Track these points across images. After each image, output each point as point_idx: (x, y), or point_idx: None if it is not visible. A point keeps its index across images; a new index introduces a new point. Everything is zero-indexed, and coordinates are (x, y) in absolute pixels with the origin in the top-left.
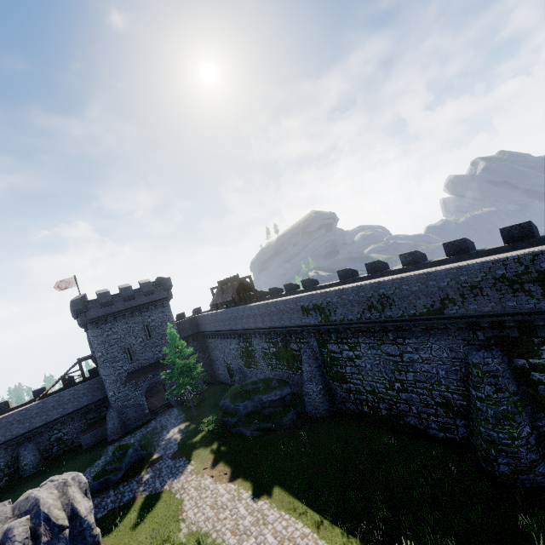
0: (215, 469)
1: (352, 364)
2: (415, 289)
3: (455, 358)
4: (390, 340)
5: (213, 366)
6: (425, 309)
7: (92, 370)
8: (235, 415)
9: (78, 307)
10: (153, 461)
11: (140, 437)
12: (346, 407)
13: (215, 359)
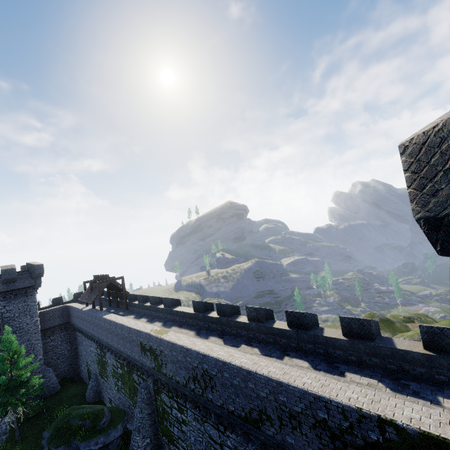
0: None
1: (179, 427)
2: (236, 382)
3: None
4: (213, 421)
5: (78, 360)
6: (243, 412)
7: None
8: None
9: None
10: None
11: None
12: None
13: (79, 354)
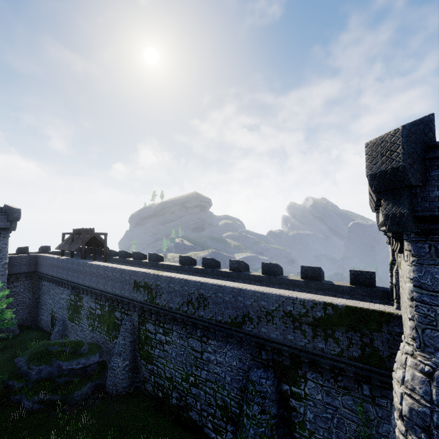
0: None
1: (161, 348)
2: (227, 299)
3: (241, 369)
4: (197, 336)
5: (38, 309)
6: (229, 319)
7: None
8: (23, 380)
9: None
10: None
11: None
12: (144, 387)
13: (42, 303)
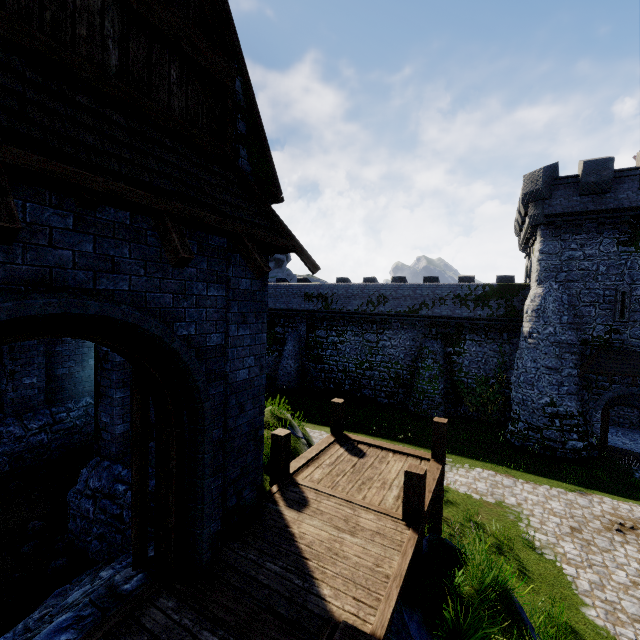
0: None
1: (333, 348)
2: (407, 294)
3: (413, 346)
4: (373, 330)
5: None
6: (408, 309)
7: None
8: None
9: None
10: None
11: None
12: (313, 385)
13: None
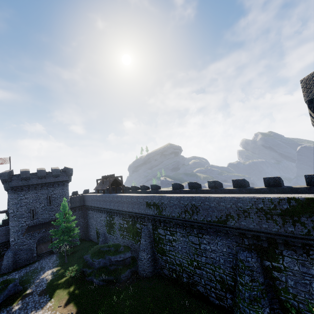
0: (66, 308)
1: (170, 244)
2: (212, 205)
3: (230, 253)
4: (194, 233)
5: (88, 228)
6: (216, 219)
7: (5, 220)
8: (91, 268)
9: (5, 178)
10: (25, 295)
11: (23, 273)
12: (163, 272)
13: (90, 224)
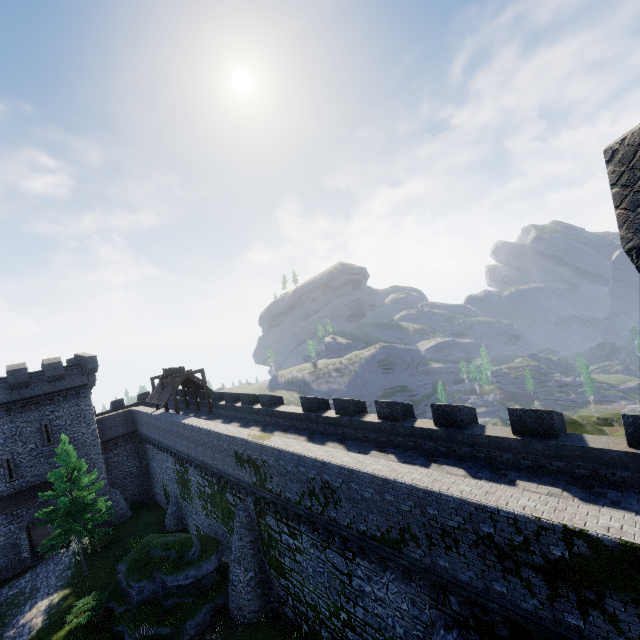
0: None
1: (291, 557)
2: (368, 495)
3: (418, 619)
4: (337, 547)
5: (150, 479)
6: (379, 532)
7: None
8: (124, 602)
9: None
10: None
11: None
12: (283, 610)
13: (152, 472)
